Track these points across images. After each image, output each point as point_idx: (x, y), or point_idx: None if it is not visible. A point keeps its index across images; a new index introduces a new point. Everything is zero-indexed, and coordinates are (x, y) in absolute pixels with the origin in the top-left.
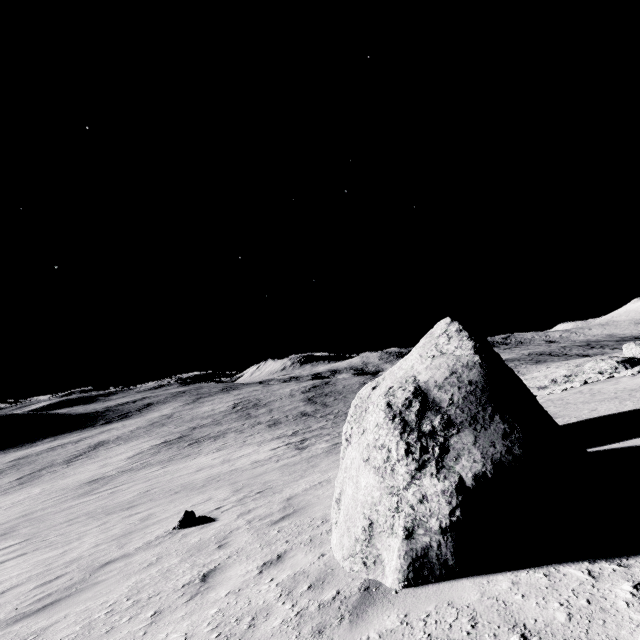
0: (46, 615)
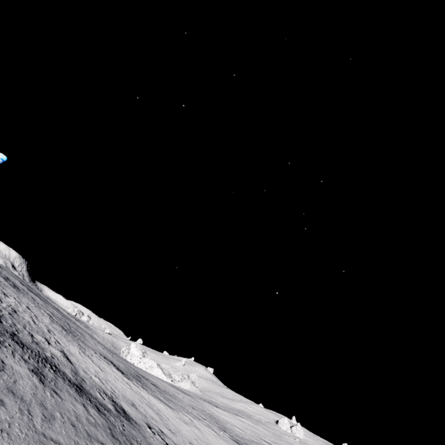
0: None
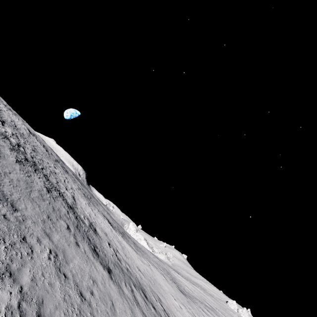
0: None
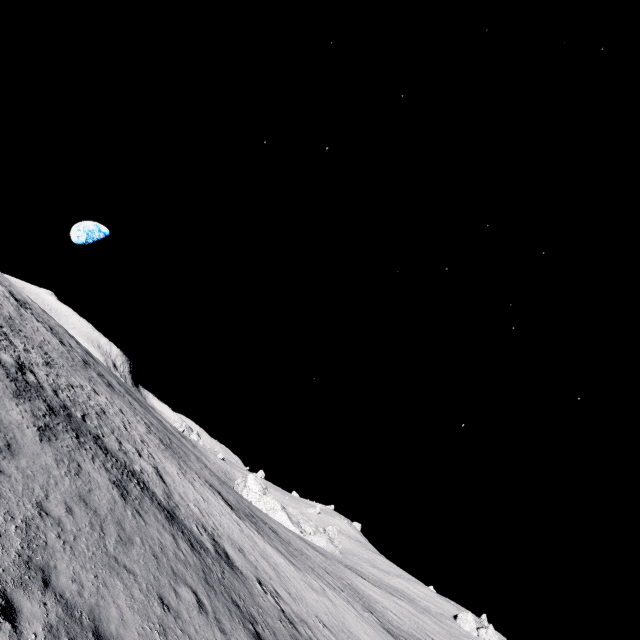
0: None
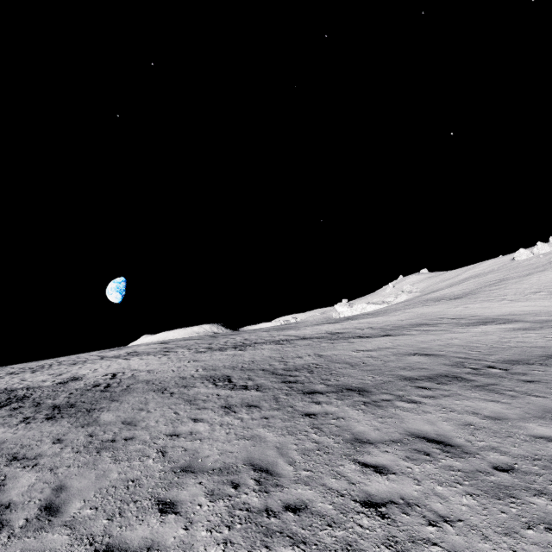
0: None
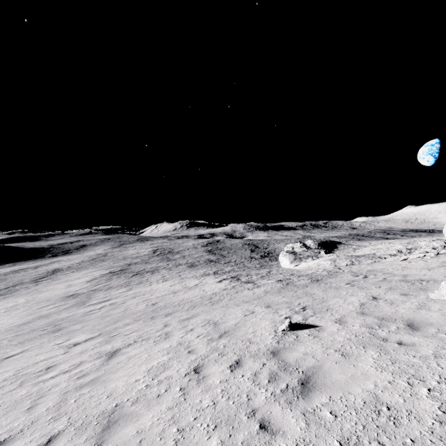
0: (334, 391)
